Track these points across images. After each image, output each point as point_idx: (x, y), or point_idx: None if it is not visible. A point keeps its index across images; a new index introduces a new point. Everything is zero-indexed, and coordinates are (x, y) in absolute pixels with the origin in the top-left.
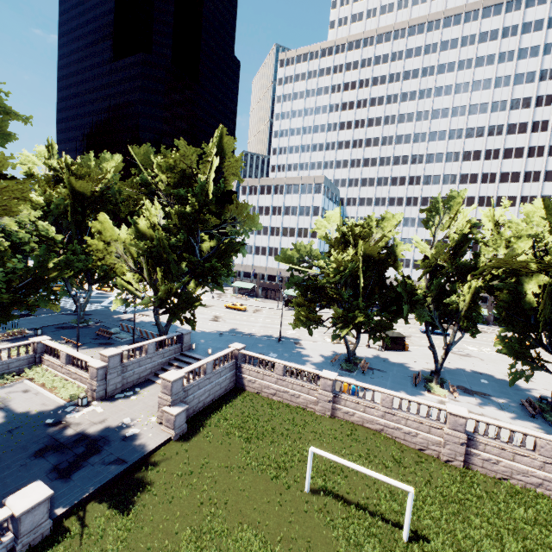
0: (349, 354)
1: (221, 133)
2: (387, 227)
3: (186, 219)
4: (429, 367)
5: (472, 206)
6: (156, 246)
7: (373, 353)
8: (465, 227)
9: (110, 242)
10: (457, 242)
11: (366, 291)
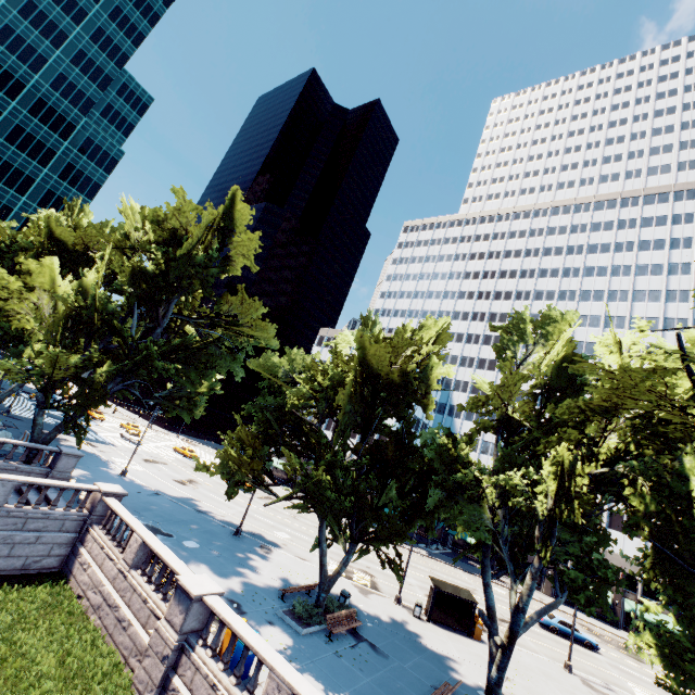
0: (321, 585)
1: (235, 195)
2: (426, 338)
3: (147, 282)
4: (505, 690)
5: (578, 323)
6: (91, 306)
7: (397, 614)
8: (561, 351)
9: (37, 288)
10: (550, 383)
11: (365, 441)
